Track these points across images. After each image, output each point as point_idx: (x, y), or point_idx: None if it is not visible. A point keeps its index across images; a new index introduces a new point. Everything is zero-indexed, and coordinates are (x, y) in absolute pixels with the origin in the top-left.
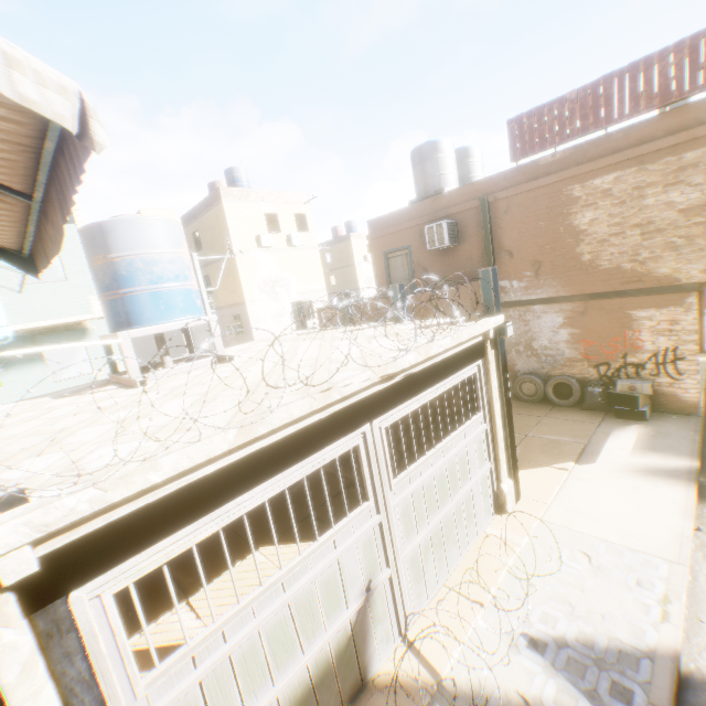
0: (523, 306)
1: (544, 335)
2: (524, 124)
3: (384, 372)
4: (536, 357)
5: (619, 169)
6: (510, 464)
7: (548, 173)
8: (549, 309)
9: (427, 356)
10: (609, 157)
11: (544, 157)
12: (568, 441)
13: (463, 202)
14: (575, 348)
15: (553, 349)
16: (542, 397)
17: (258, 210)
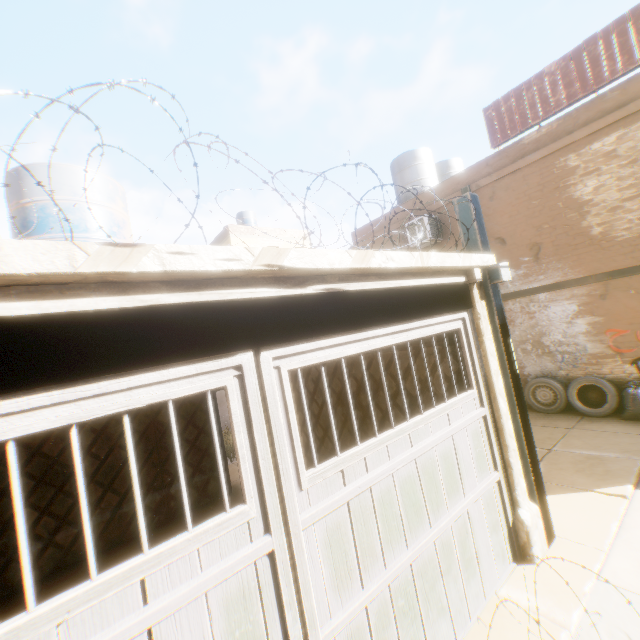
0: (524, 296)
1: (555, 328)
2: (501, 108)
3: (274, 259)
4: (549, 356)
5: (621, 127)
6: (529, 478)
7: (535, 150)
8: (558, 296)
9: (365, 265)
10: (606, 116)
11: (527, 135)
12: (615, 457)
13: (444, 197)
14: (599, 340)
15: (569, 344)
16: (563, 406)
17: (262, 244)
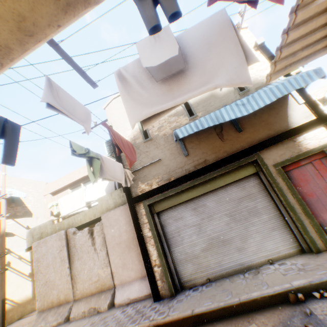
0: None
1: None
2: None
3: None
4: None
5: None
6: None
7: None
8: None
9: None
10: None
11: None
12: None
13: None
14: None
15: None
16: None
17: None
